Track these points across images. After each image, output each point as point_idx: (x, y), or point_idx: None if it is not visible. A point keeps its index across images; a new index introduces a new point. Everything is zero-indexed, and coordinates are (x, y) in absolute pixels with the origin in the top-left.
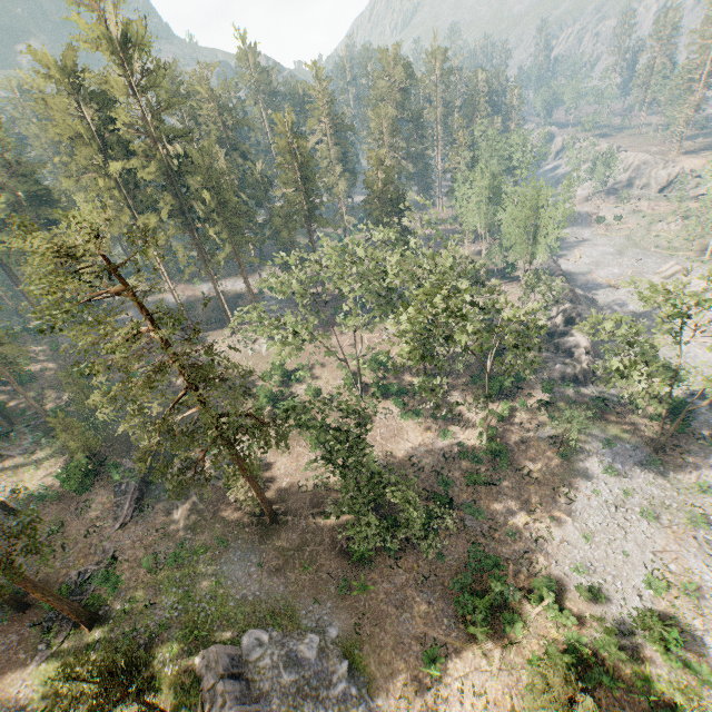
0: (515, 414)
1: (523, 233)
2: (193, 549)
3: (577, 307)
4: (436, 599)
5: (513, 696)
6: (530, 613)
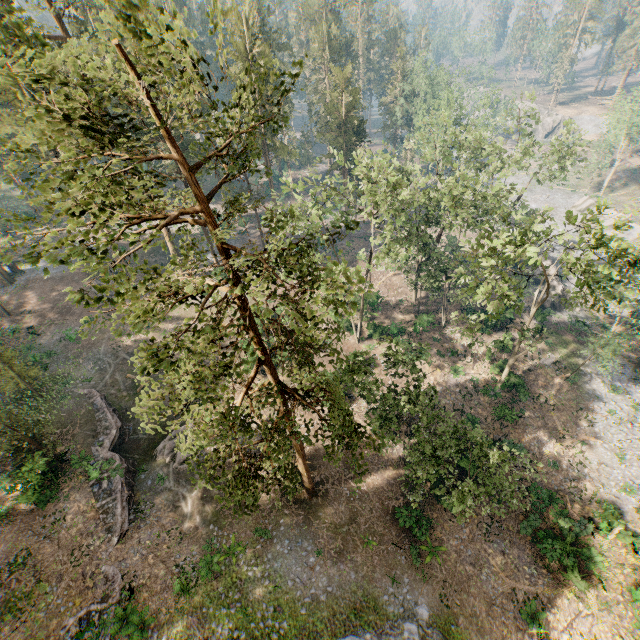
0: (515, 344)
1: None
2: (225, 548)
3: None
4: (508, 546)
5: (623, 636)
6: (600, 543)
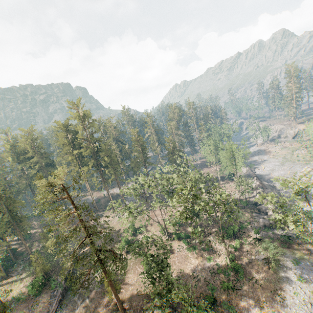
0: (243, 246)
1: (229, 161)
2: None
3: (265, 190)
4: None
5: None
6: None
